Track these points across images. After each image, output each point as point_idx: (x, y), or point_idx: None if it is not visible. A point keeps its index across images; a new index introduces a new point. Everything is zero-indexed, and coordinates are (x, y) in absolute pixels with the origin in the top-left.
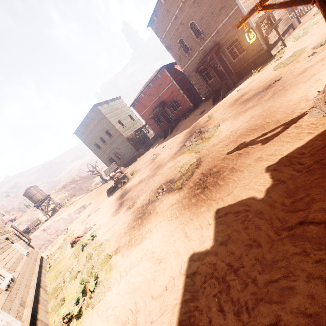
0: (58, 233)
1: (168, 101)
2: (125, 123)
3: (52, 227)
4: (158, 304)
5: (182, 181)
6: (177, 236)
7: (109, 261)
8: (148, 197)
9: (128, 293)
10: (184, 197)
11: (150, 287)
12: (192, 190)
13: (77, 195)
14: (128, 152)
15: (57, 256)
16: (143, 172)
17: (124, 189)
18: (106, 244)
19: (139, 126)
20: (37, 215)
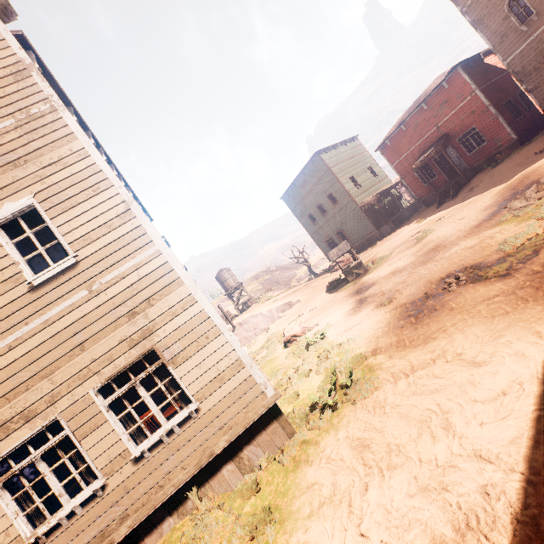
0: (256, 332)
1: (456, 133)
2: (360, 181)
3: (249, 323)
4: (490, 408)
5: (507, 265)
6: (513, 336)
7: (365, 362)
8: (422, 290)
9: (417, 394)
10: (519, 286)
11: (465, 390)
12: (540, 276)
13: (274, 290)
14: (360, 230)
15: (263, 355)
16: (399, 259)
17: (359, 283)
18: (350, 344)
19: (385, 186)
20: (224, 308)
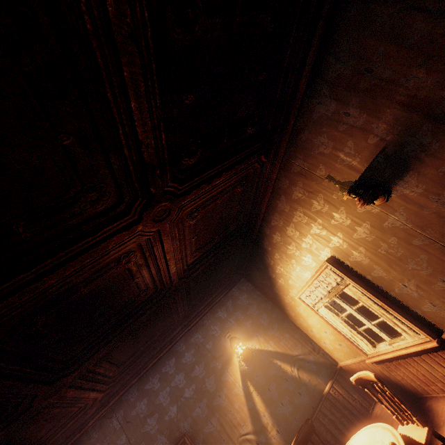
0: None
1: None
2: None
3: None
4: None
5: None
6: None
7: None
8: None
9: None
10: None
11: None
12: None
13: None
14: None
15: None
16: None
17: None
18: None
19: None
20: None
